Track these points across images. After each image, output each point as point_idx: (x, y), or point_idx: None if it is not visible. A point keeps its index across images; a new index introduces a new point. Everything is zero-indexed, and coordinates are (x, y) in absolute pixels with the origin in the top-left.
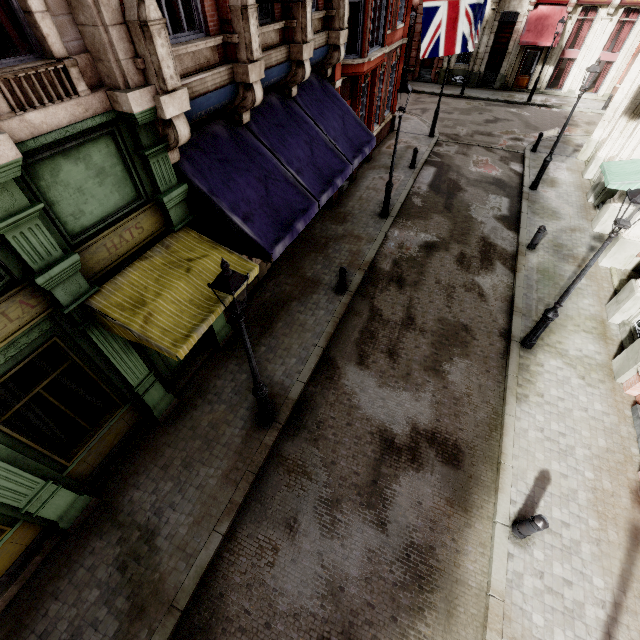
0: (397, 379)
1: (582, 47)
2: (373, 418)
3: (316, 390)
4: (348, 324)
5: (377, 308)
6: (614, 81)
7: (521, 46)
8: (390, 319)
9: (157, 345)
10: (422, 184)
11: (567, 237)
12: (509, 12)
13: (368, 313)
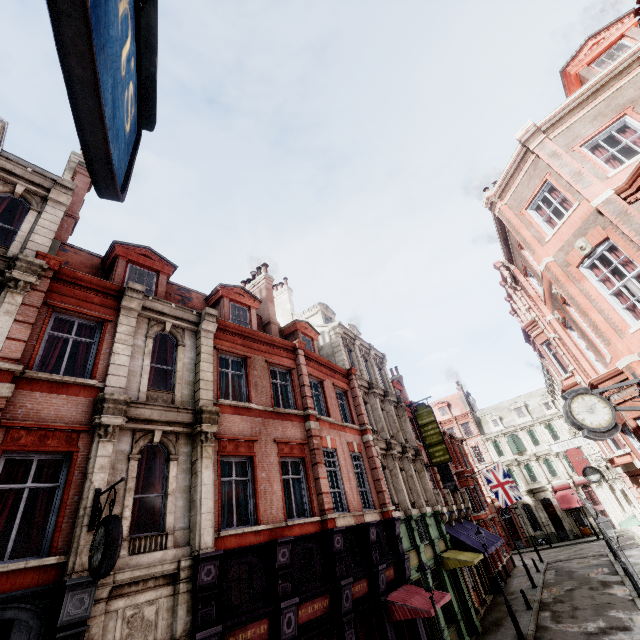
0: (581, 621)
1: (601, 503)
2: (576, 631)
3: (541, 633)
4: (542, 617)
5: (554, 610)
6: None
7: (565, 512)
8: (564, 610)
9: (466, 560)
10: (549, 576)
11: None
12: (543, 499)
13: (551, 612)
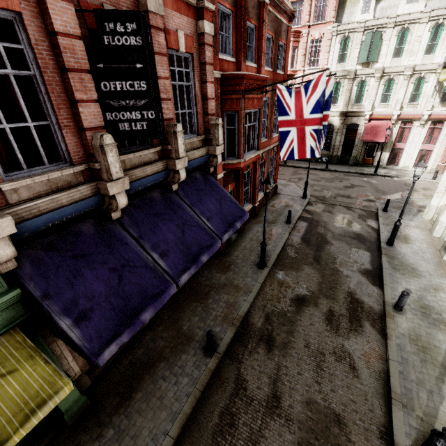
0: None
1: (407, 142)
2: None
3: None
4: (209, 399)
5: (243, 377)
6: (436, 161)
7: (363, 141)
8: (254, 396)
9: None
10: (296, 236)
11: (432, 297)
12: (352, 124)
13: (233, 384)
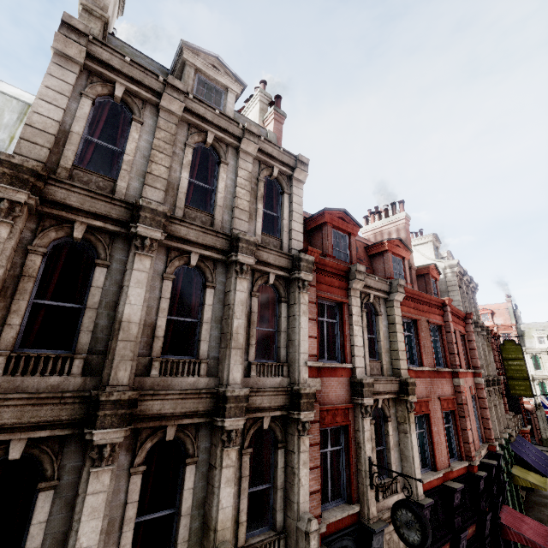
0: None
1: None
2: None
3: None
4: None
5: None
6: None
7: None
8: None
9: (539, 485)
10: None
11: None
12: None
13: None
